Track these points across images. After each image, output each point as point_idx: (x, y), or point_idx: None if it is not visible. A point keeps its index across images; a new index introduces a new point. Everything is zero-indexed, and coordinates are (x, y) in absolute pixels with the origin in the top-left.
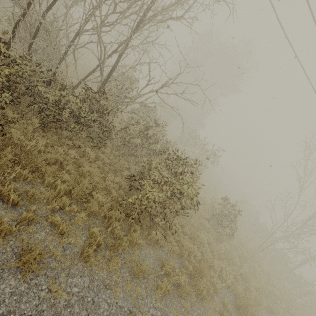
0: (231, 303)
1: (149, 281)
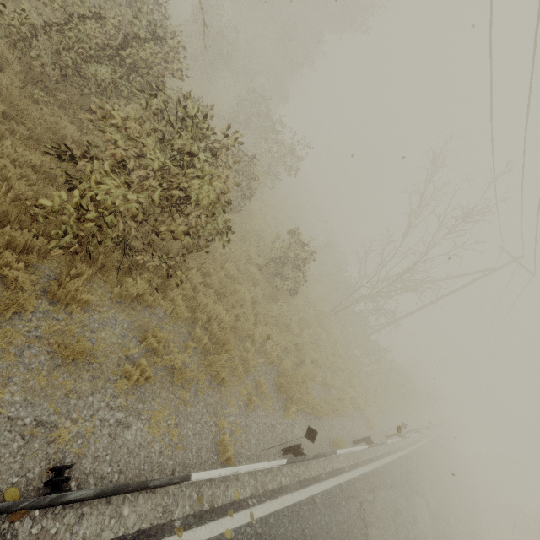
0: (271, 382)
1: (105, 367)
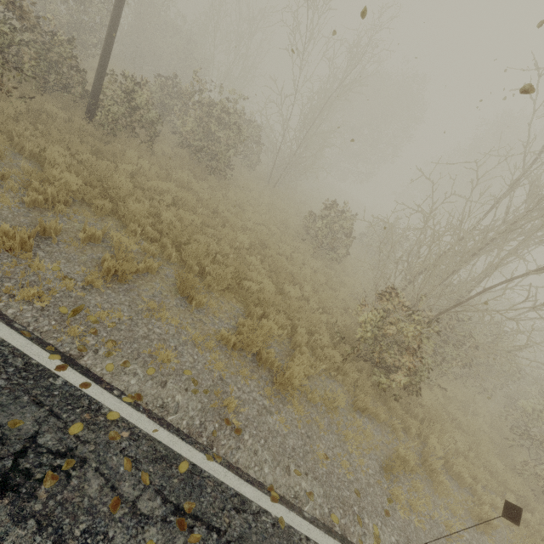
0: None
1: None
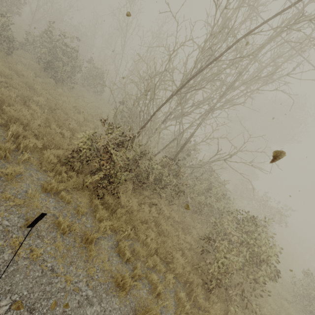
0: None
1: None
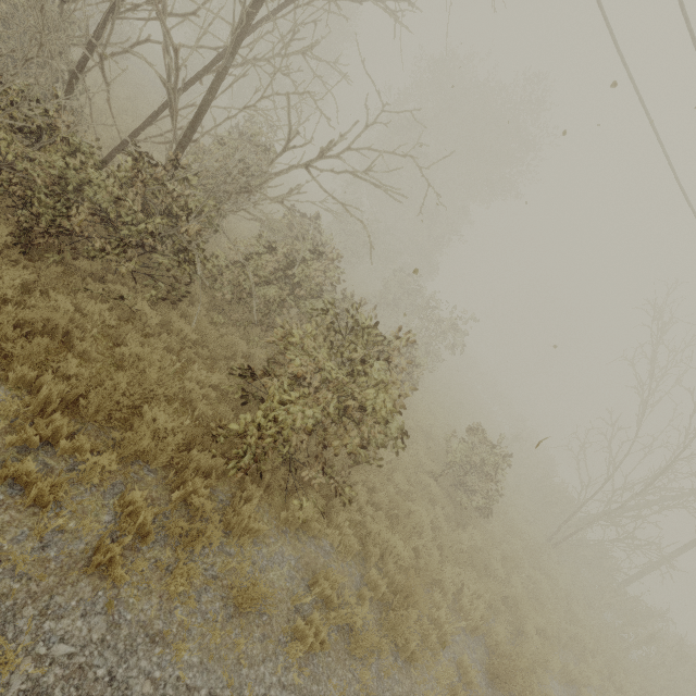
0: (478, 666)
1: (274, 621)
